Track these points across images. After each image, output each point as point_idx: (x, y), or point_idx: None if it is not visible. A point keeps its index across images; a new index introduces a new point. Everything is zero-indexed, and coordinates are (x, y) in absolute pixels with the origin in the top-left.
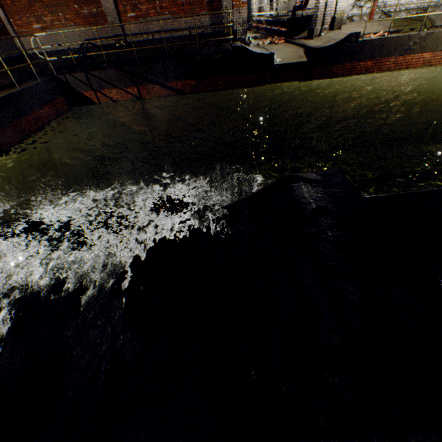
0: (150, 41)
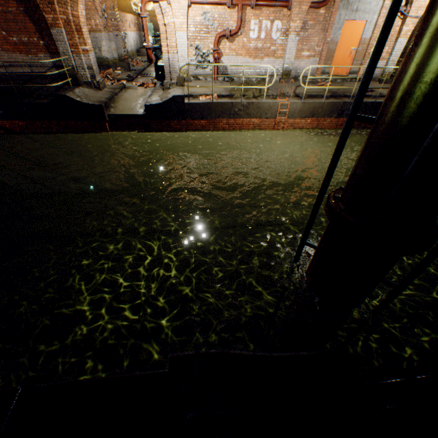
0: None
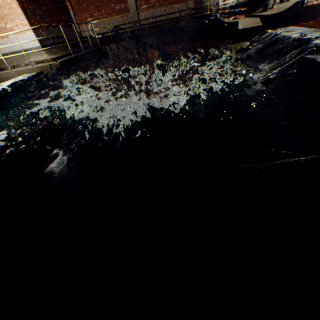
0: (154, 23)
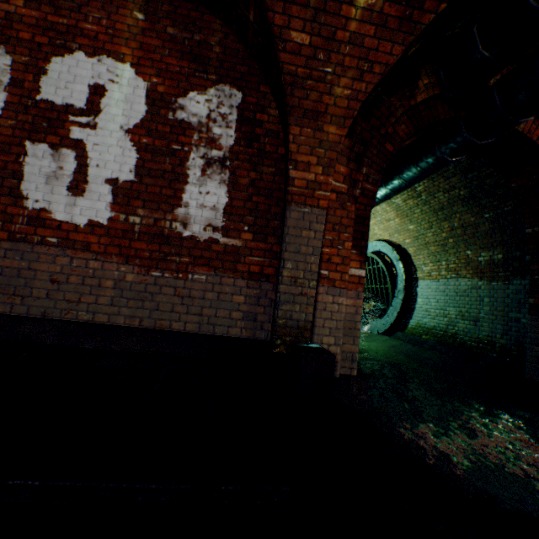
0: None
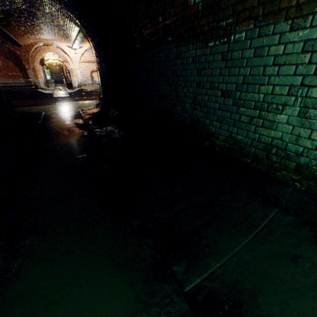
0: None
